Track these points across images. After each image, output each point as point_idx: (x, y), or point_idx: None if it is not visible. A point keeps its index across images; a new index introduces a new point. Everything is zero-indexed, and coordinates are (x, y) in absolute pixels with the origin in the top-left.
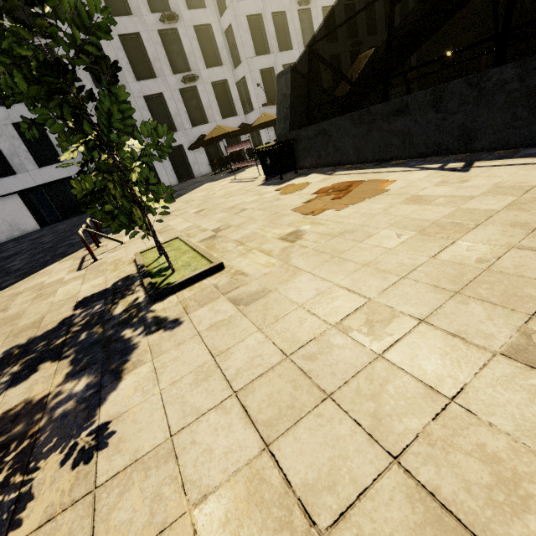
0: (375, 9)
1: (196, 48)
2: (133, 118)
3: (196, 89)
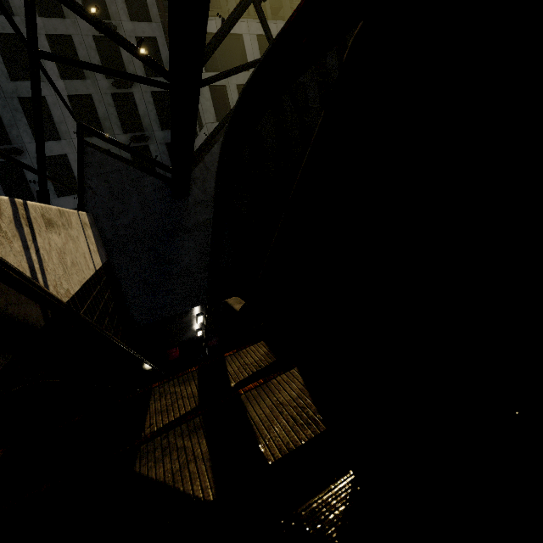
0: None
1: (152, 111)
2: (73, 171)
3: (149, 148)
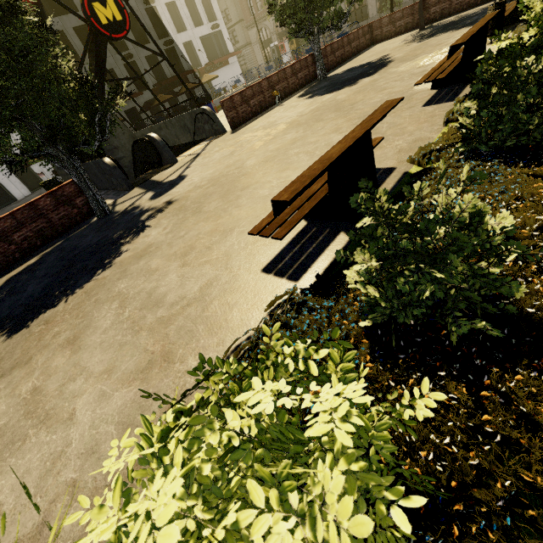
0: (178, 8)
1: None
2: None
3: None
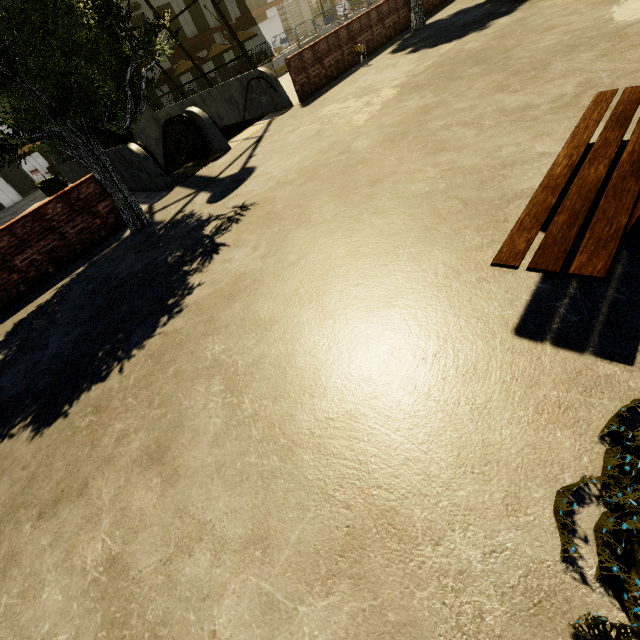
0: None
1: None
2: None
3: None
